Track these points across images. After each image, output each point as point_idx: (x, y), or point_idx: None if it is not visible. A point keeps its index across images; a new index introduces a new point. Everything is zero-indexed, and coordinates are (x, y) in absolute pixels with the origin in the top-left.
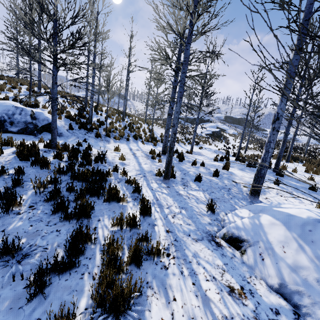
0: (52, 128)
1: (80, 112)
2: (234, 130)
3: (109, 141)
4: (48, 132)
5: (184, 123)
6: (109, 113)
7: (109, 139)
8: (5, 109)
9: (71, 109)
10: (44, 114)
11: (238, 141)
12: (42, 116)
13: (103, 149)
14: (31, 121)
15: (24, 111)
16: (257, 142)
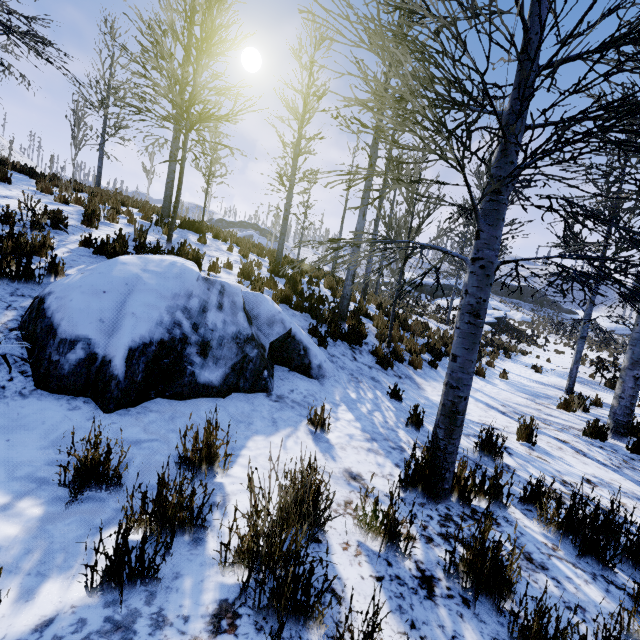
0: (456, 404)
1: (290, 281)
2: (519, 312)
3: (413, 378)
4: (285, 364)
5: (451, 299)
6: (330, 280)
7: (406, 369)
8: (178, 290)
9: (258, 271)
10: (268, 300)
11: (551, 341)
12: (265, 309)
13: (475, 430)
14: (249, 331)
15: (226, 294)
16: (594, 343)
